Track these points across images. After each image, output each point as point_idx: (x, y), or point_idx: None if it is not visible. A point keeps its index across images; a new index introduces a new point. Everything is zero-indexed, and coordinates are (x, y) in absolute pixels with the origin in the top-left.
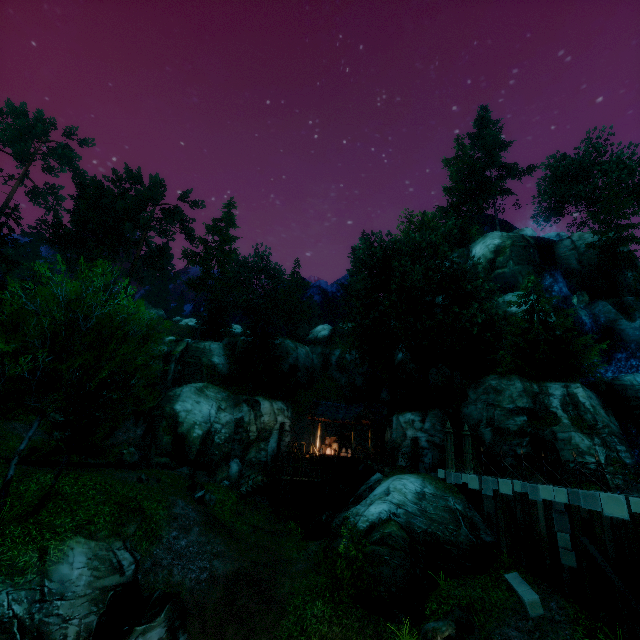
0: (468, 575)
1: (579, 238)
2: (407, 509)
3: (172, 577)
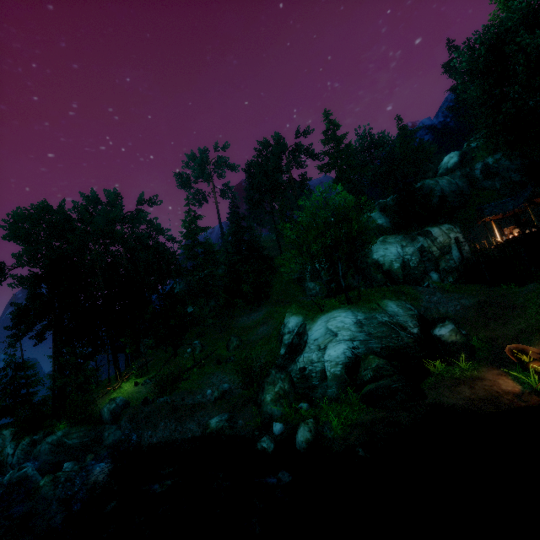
0: None
1: None
2: None
3: (440, 311)
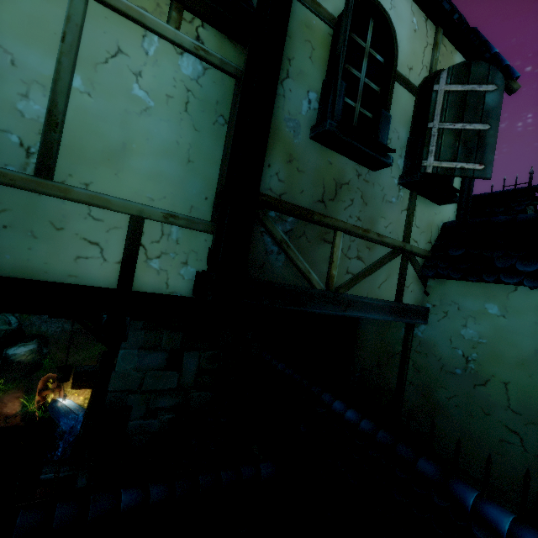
0: None
1: None
2: None
3: (41, 329)
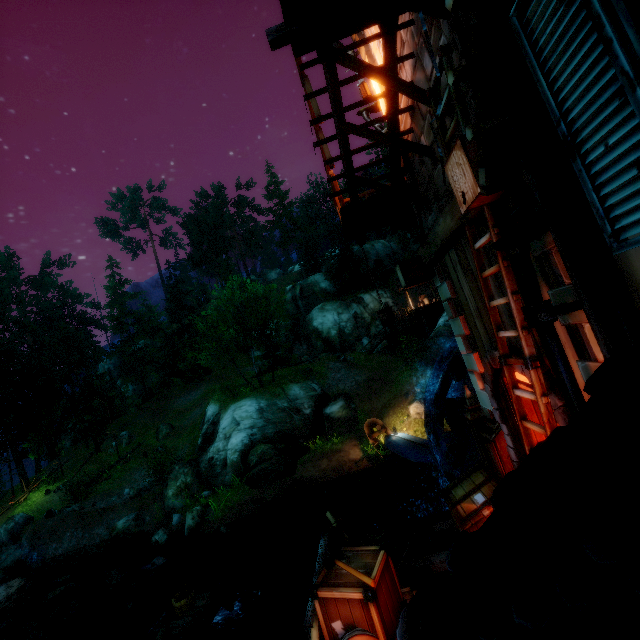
0: None
1: None
2: None
3: (339, 388)
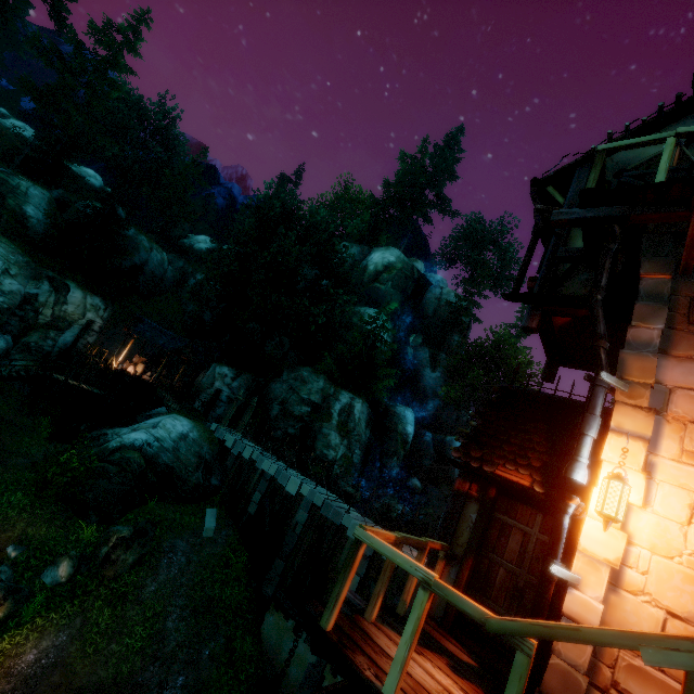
0: (179, 503)
1: (447, 293)
2: (163, 444)
3: None
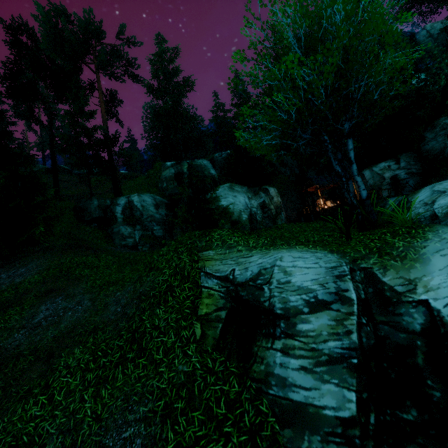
0: None
1: (431, 28)
2: None
3: None
